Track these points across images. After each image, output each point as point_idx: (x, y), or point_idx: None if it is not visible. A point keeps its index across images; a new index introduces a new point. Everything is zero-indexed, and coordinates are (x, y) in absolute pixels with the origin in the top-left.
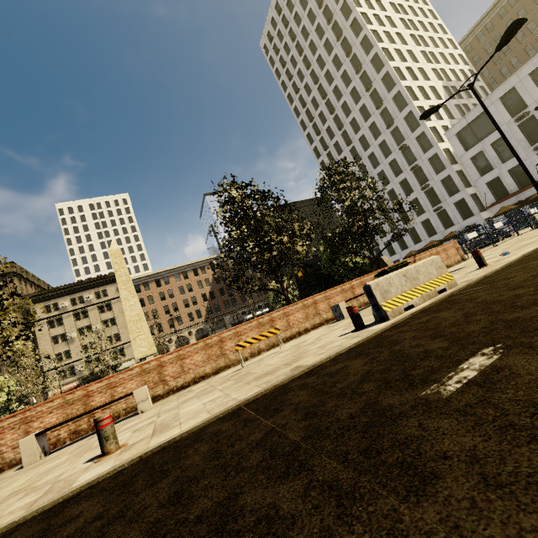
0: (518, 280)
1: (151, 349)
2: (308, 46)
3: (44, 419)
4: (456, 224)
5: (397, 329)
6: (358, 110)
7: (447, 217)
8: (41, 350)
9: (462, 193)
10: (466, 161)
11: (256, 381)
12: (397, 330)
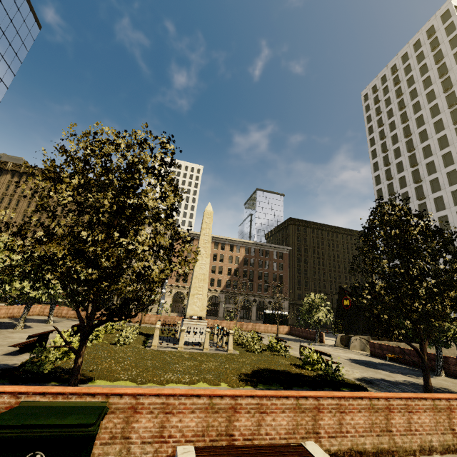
0: None
1: (202, 311)
2: (412, 105)
3: (184, 417)
4: None
5: None
6: (445, 173)
7: None
8: None
9: None
10: None
11: None
12: None
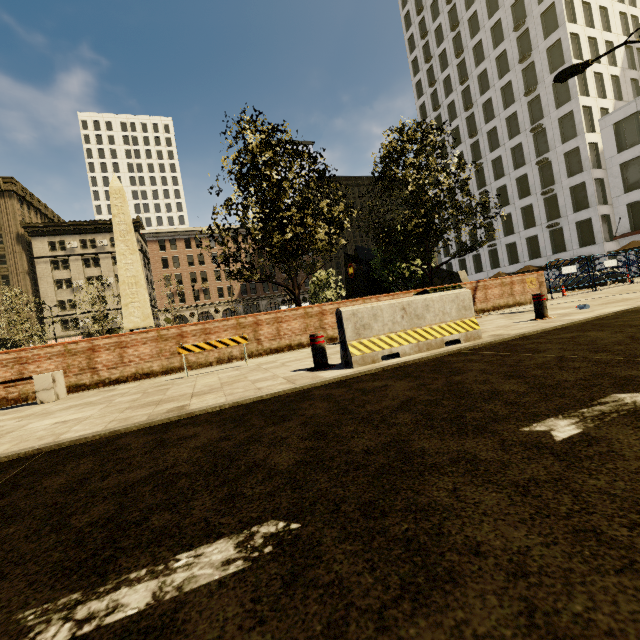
0: (537, 360)
1: (145, 321)
2: None
3: None
4: (568, 250)
5: (335, 388)
6: (494, 58)
7: (561, 238)
8: (42, 293)
9: (592, 211)
10: (613, 167)
11: (133, 410)
12: (329, 391)
